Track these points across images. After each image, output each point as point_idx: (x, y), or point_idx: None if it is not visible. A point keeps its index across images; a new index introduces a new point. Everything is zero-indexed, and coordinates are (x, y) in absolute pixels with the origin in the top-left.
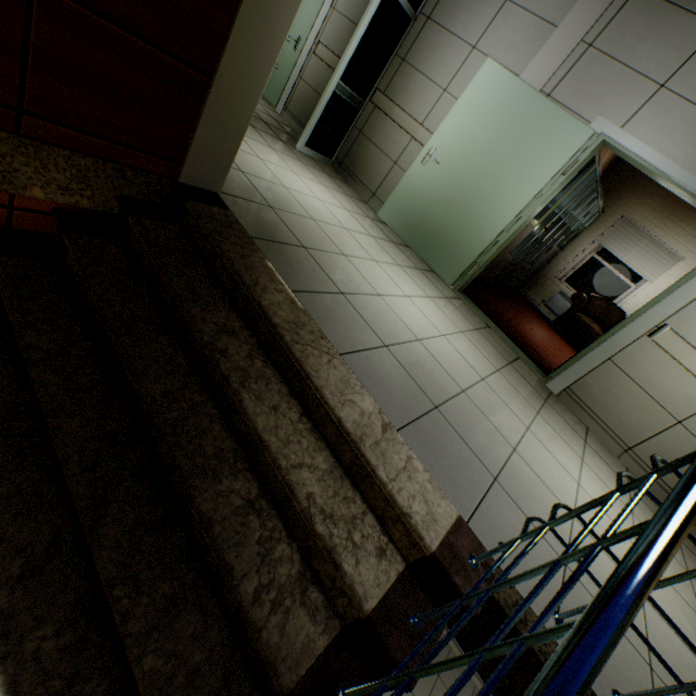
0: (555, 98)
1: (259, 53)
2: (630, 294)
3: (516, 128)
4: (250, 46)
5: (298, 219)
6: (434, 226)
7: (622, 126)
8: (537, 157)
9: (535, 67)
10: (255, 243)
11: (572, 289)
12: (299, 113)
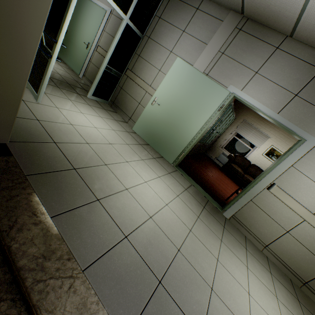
0: (210, 76)
1: (15, 60)
2: (251, 153)
3: (194, 89)
4: (5, 55)
5: (76, 146)
6: (160, 135)
7: (242, 90)
8: (205, 103)
9: (200, 62)
10: (28, 179)
11: (227, 151)
12: (91, 78)
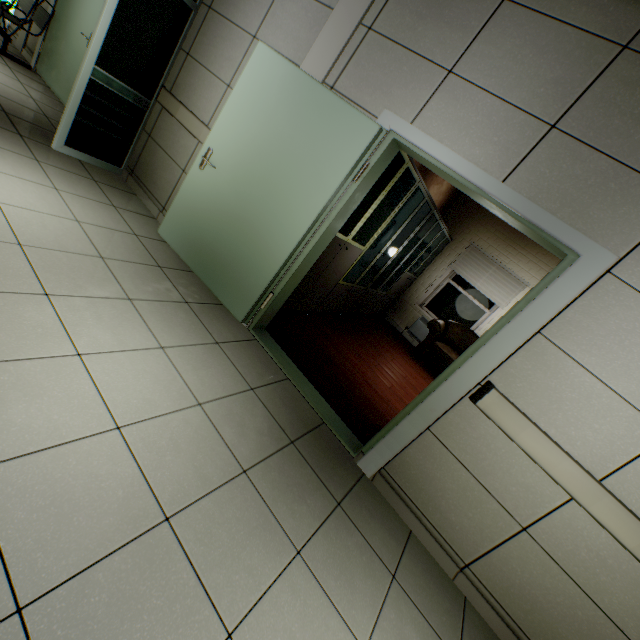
0: (339, 90)
1: None
2: (485, 319)
3: (295, 124)
4: None
5: None
6: (218, 246)
7: (413, 121)
8: (322, 158)
9: (315, 55)
10: None
11: (433, 315)
12: None
